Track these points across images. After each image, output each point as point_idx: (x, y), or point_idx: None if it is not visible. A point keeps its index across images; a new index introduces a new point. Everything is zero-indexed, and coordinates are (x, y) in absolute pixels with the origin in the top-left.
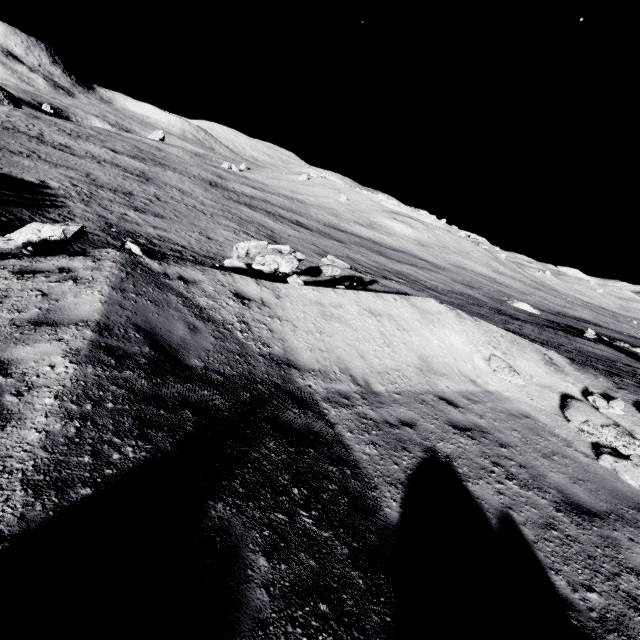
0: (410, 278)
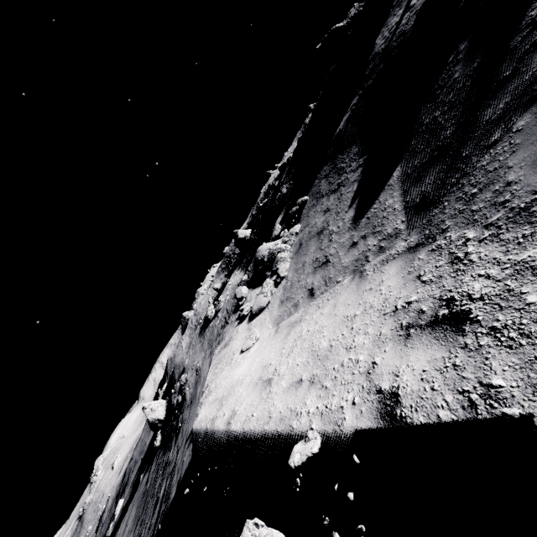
0: None
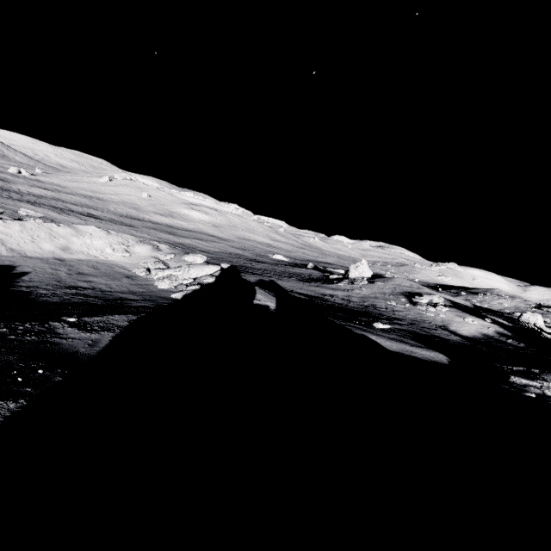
0: (188, 246)
